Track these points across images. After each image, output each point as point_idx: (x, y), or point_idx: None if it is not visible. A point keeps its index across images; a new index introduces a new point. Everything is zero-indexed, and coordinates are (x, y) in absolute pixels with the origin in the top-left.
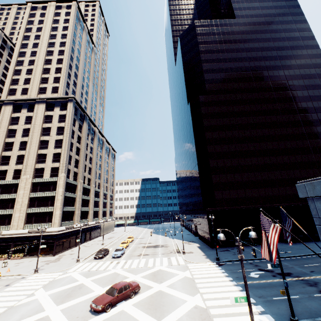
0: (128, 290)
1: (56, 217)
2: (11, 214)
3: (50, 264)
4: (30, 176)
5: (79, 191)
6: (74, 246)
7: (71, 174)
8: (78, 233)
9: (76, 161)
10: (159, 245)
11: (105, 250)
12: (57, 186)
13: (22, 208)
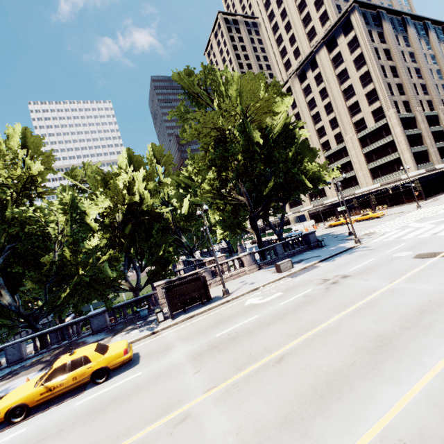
0: None
1: (407, 161)
2: (354, 176)
3: (429, 203)
4: (353, 133)
5: (422, 124)
6: None
7: (400, 106)
8: None
9: (398, 86)
10: None
11: None
12: (390, 128)
13: (362, 166)
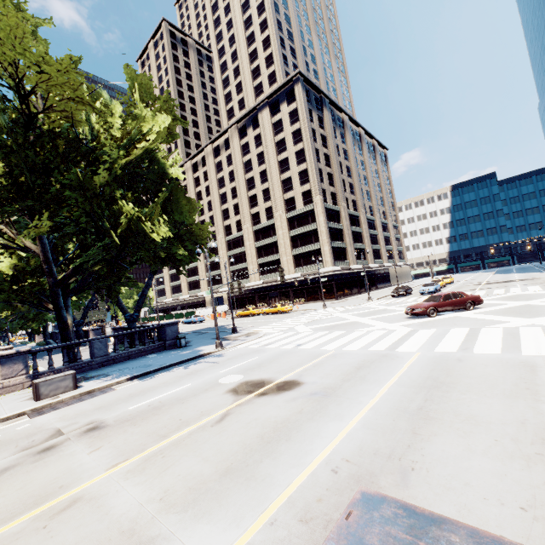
0: (461, 299)
1: (326, 254)
2: (279, 259)
3: (336, 303)
4: (283, 211)
5: (345, 220)
6: (358, 293)
7: (328, 196)
8: (359, 277)
9: (329, 176)
10: (514, 280)
11: (406, 287)
12: (315, 215)
13: (287, 250)
